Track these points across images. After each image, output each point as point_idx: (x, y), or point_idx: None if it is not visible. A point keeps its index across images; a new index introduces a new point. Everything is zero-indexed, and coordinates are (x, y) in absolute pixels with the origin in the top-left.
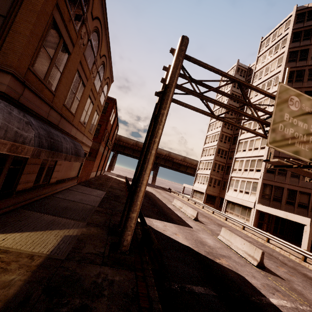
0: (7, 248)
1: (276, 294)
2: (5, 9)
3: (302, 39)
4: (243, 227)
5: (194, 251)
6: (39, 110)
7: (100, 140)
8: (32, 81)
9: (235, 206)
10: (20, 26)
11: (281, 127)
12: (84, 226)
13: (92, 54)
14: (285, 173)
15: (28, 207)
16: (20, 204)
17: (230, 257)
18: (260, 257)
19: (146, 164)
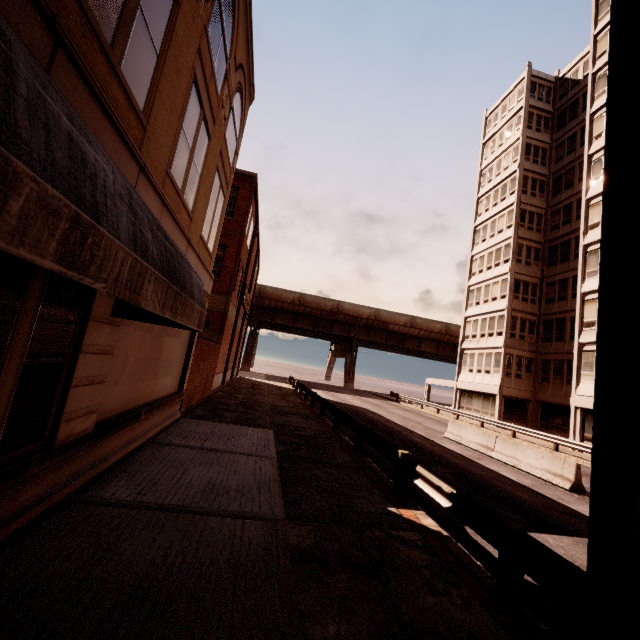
0: None
1: None
2: None
3: None
4: None
5: None
6: None
7: (227, 287)
8: None
9: None
10: None
11: None
12: None
13: None
14: None
15: None
16: None
17: None
18: None
19: None
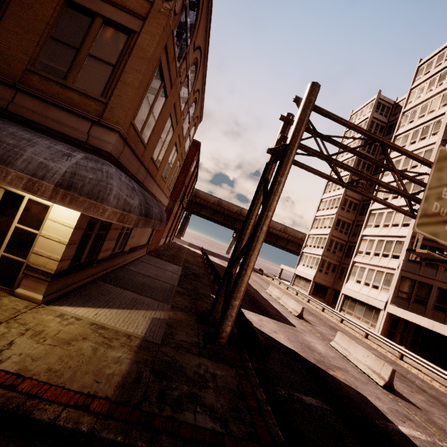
0: (103, 324)
1: (408, 423)
2: (115, 56)
3: None
4: (366, 335)
5: (300, 356)
6: (131, 167)
7: (175, 197)
8: (131, 135)
9: (356, 304)
10: (129, 76)
11: (436, 207)
12: (169, 309)
13: (186, 92)
14: (437, 265)
15: (105, 280)
16: (97, 275)
17: (348, 371)
18: (388, 375)
19: (256, 243)
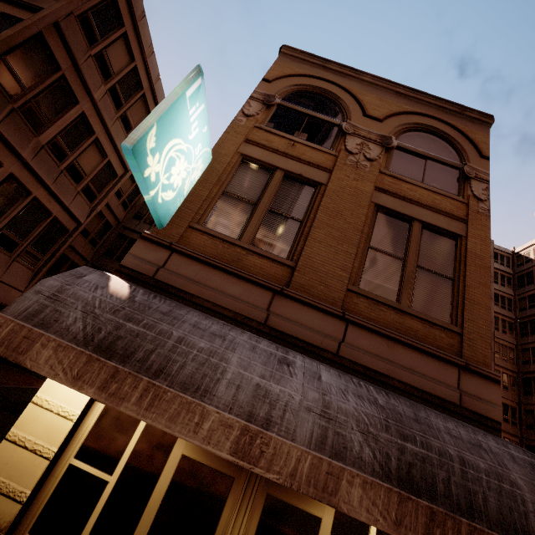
0: None
1: None
2: (448, 266)
3: None
4: None
5: None
6: None
7: None
8: None
9: None
10: (475, 292)
11: None
12: None
13: None
14: None
15: None
16: None
17: None
18: None
19: None
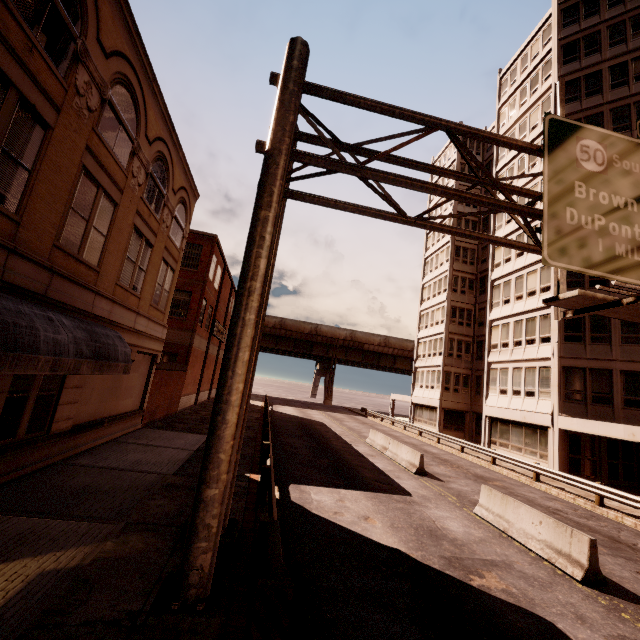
0: None
1: None
2: None
3: (583, 55)
4: (536, 476)
5: (411, 561)
6: None
7: (192, 325)
8: None
9: (510, 428)
10: None
11: (572, 216)
12: (112, 535)
13: (122, 134)
14: (609, 337)
15: None
16: None
17: (511, 565)
18: (587, 554)
19: (234, 350)
